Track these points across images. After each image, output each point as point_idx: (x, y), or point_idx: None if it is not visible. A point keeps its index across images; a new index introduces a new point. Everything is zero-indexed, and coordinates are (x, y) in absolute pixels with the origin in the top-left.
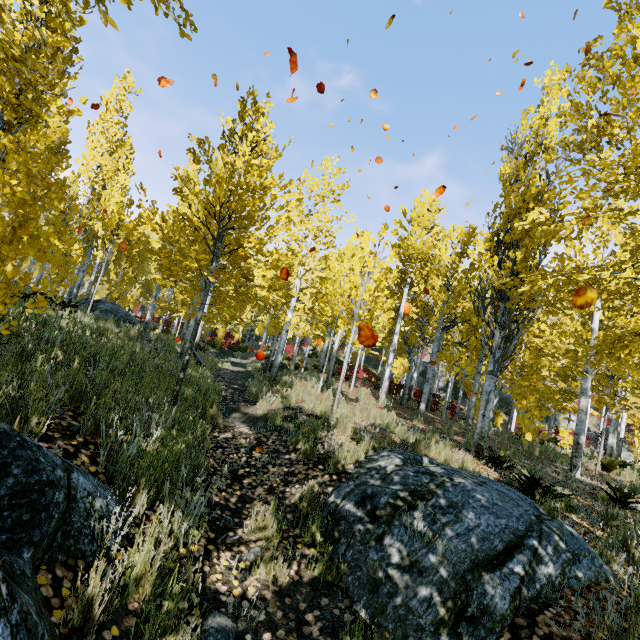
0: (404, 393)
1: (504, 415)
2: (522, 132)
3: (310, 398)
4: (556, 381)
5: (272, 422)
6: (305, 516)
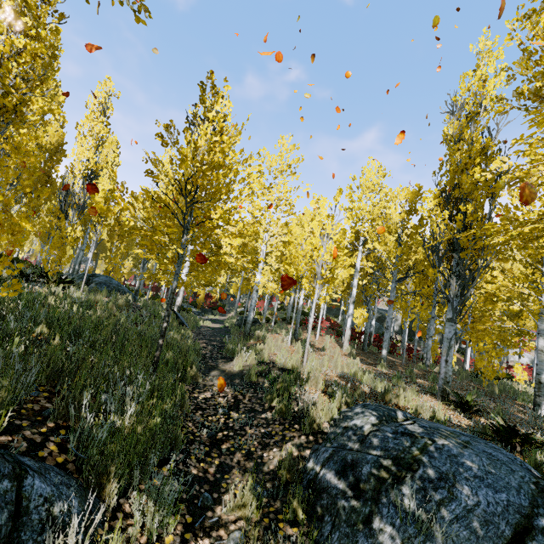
0: (365, 339)
1: (456, 353)
2: (462, 95)
3: (281, 352)
4: (504, 321)
5: (248, 379)
6: (285, 485)
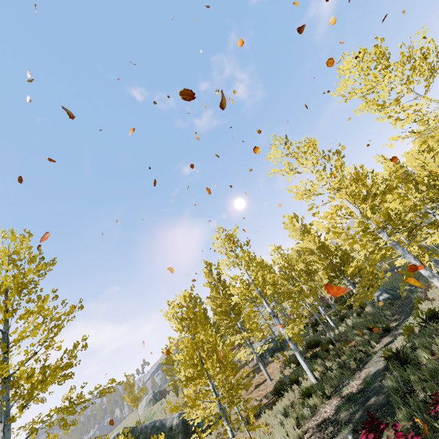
0: None
1: None
2: None
3: None
4: None
5: None
6: None
